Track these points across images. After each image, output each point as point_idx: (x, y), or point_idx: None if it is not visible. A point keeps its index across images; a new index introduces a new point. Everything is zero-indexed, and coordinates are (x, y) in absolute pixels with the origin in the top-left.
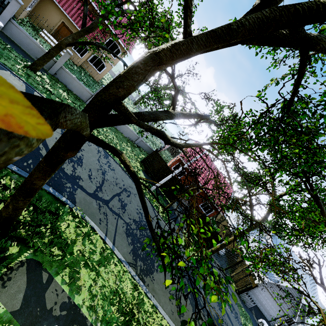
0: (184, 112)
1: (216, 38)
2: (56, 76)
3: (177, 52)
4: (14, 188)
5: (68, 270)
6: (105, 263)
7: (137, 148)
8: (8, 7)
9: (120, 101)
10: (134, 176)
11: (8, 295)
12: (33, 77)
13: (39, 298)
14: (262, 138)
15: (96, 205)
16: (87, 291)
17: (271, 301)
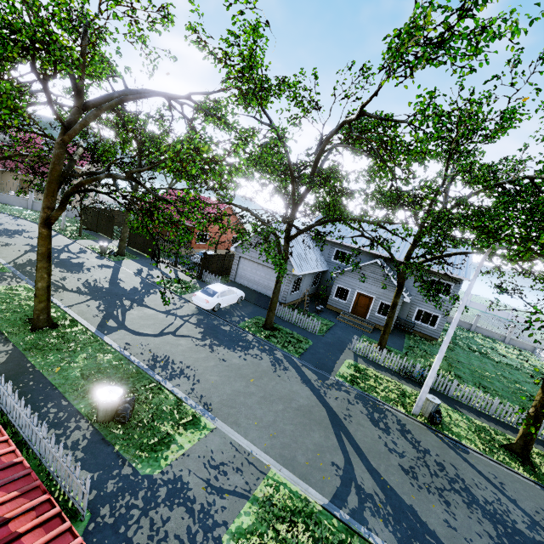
0: None
1: None
2: None
3: None
4: None
5: None
6: None
7: None
8: None
9: None
10: None
11: None
12: None
13: None
14: None
15: None
16: None
17: (261, 270)
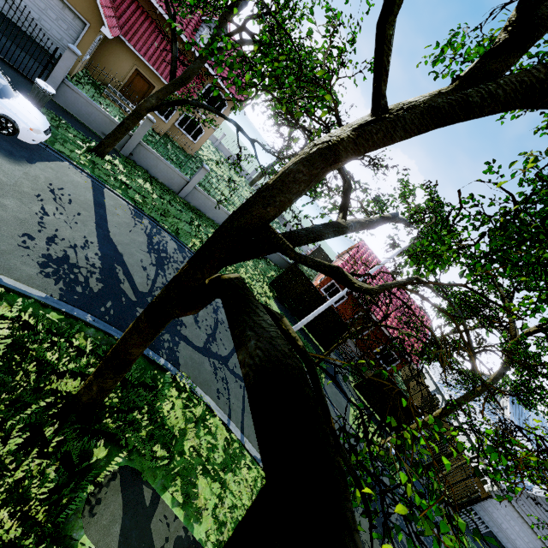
0: (362, 220)
1: (439, 118)
2: (132, 157)
3: (366, 144)
4: (90, 350)
5: (179, 482)
6: (233, 465)
7: (263, 261)
8: (61, 63)
9: (268, 224)
10: (304, 355)
11: (100, 529)
12: (101, 164)
13: (143, 531)
14: (506, 254)
15: (210, 367)
16: (211, 517)
17: (518, 523)
